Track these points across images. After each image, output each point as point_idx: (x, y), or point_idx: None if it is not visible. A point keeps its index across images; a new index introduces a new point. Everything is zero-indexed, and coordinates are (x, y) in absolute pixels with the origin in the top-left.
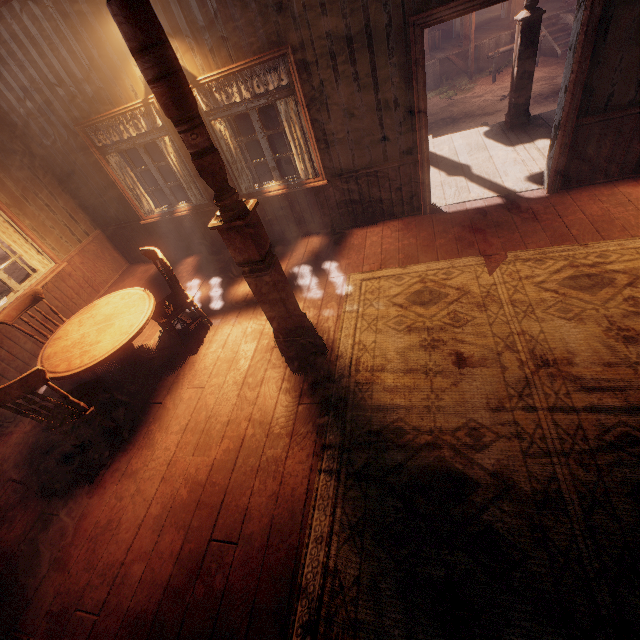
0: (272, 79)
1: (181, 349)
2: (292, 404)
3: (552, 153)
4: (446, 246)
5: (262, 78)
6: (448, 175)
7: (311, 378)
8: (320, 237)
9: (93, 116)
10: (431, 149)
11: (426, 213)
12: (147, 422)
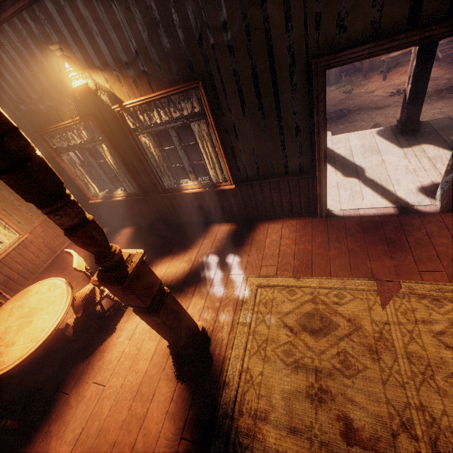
0: (186, 106)
1: (97, 332)
2: (174, 439)
3: (449, 178)
4: (339, 259)
5: (177, 105)
6: (343, 176)
7: (196, 406)
8: (228, 226)
9: (48, 126)
10: (330, 146)
11: (322, 216)
12: (50, 419)
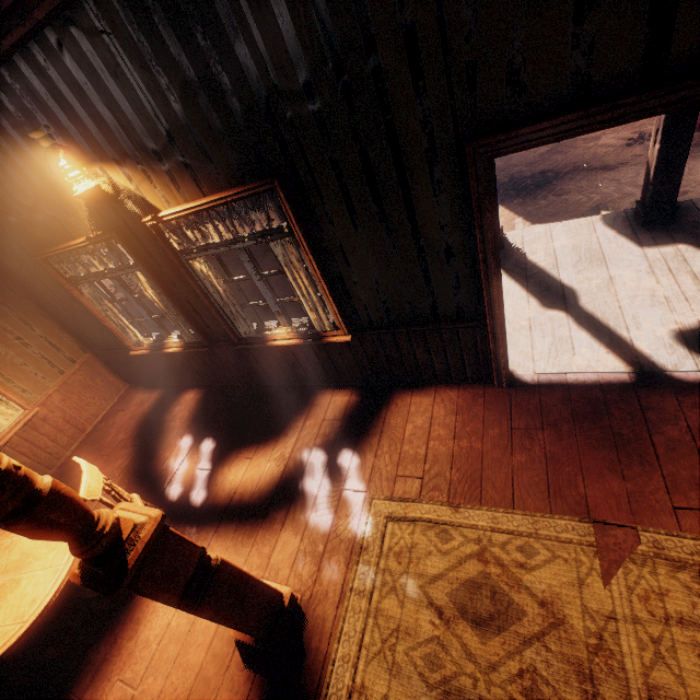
0: (259, 217)
1: None
2: None
3: None
4: (528, 473)
5: (245, 216)
6: (541, 307)
7: None
8: (346, 396)
9: (54, 245)
10: (519, 248)
11: (501, 385)
12: None
